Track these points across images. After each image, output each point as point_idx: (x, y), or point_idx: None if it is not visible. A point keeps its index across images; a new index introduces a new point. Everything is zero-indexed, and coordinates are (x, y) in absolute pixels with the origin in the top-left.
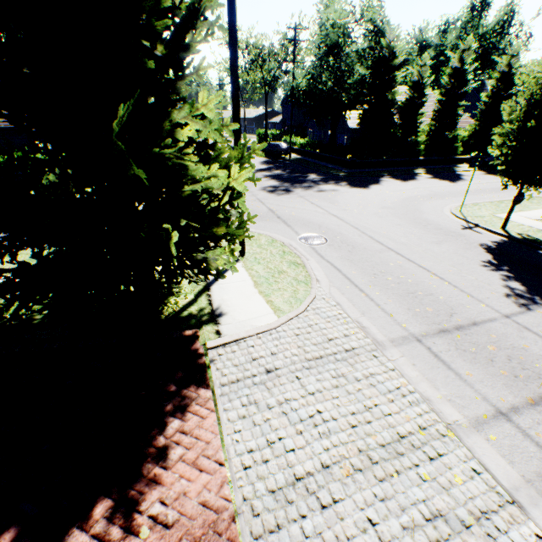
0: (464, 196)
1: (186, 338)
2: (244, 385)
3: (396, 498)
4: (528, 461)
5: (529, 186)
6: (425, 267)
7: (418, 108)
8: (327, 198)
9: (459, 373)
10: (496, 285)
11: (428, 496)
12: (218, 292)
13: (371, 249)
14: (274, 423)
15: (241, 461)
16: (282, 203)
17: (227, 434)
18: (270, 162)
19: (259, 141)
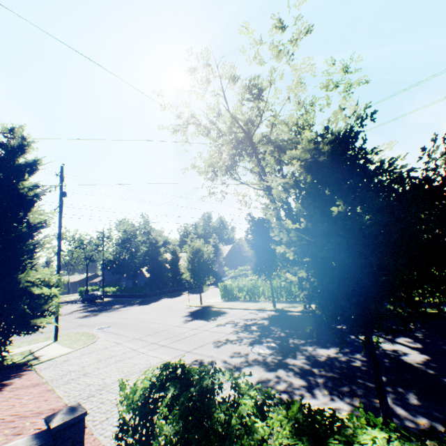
0: (188, 295)
1: (20, 365)
2: (52, 366)
3: (106, 362)
4: (154, 347)
5: (204, 285)
6: (157, 322)
7: (178, 262)
8: (121, 312)
9: (146, 340)
10: (182, 320)
11: (117, 359)
12: (40, 352)
13: (135, 323)
14: (65, 367)
15: (49, 376)
16: (90, 320)
17: (43, 374)
18: (87, 305)
19: (81, 295)
